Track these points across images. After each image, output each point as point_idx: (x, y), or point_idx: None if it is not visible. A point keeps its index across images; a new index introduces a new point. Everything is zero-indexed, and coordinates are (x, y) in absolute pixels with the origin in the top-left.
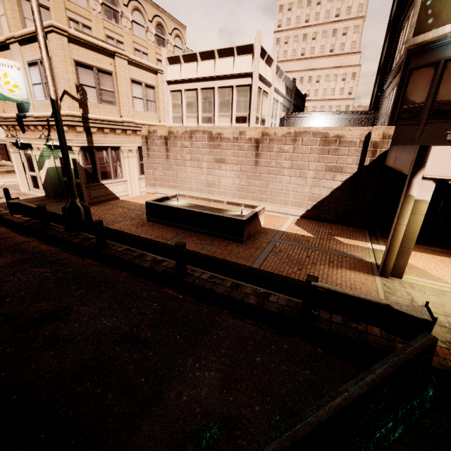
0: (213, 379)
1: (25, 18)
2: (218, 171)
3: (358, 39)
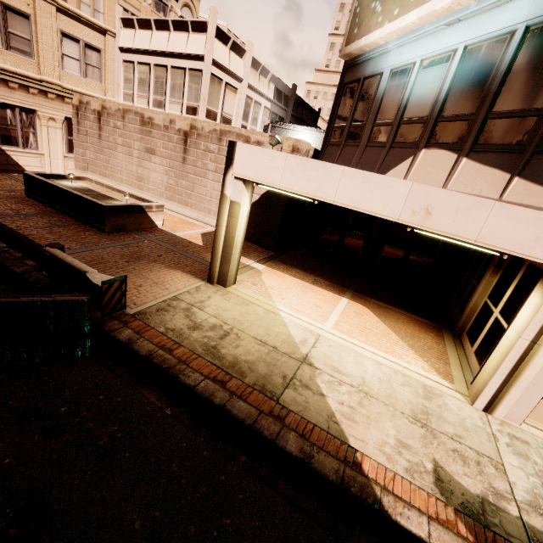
0: None
1: None
2: (148, 163)
3: None
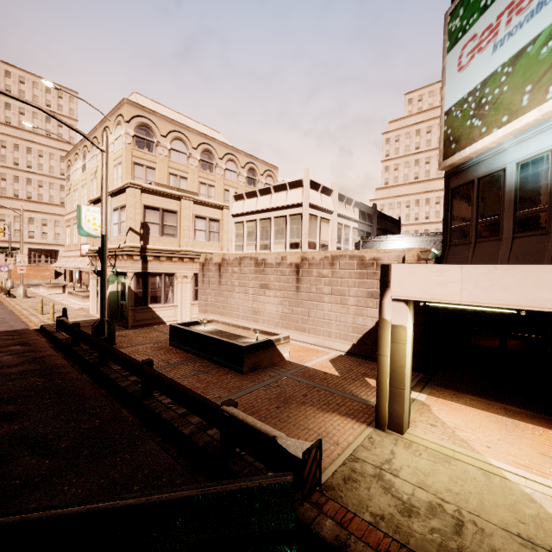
0: (75, 496)
1: (135, 177)
2: (263, 297)
3: None
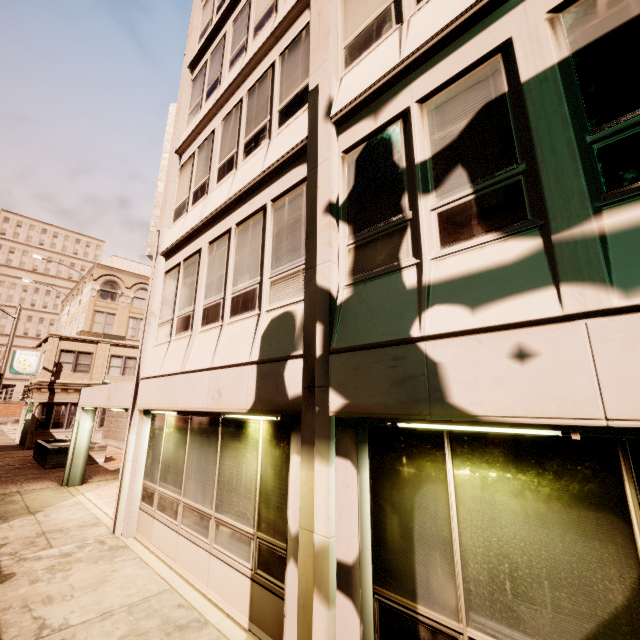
0: None
1: (95, 322)
2: None
3: None
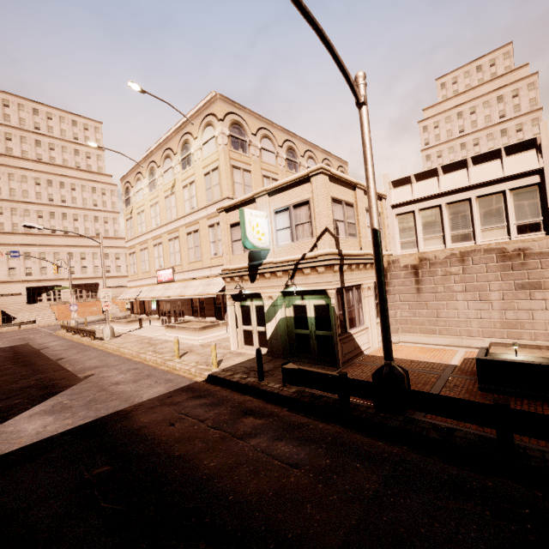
0: None
1: (234, 182)
2: (527, 302)
3: None
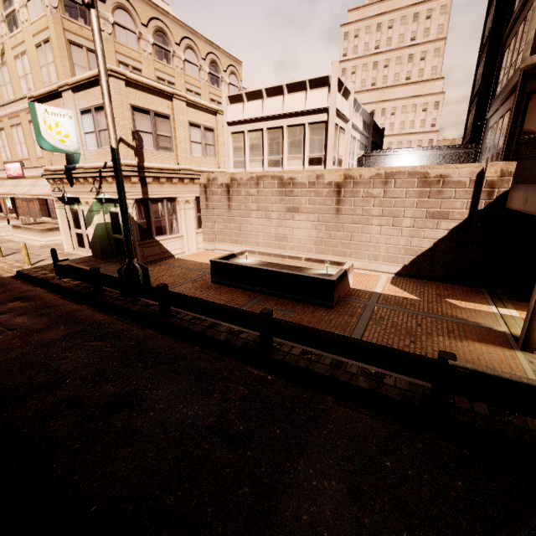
0: (336, 491)
1: (74, 64)
2: (291, 222)
3: (439, 63)
